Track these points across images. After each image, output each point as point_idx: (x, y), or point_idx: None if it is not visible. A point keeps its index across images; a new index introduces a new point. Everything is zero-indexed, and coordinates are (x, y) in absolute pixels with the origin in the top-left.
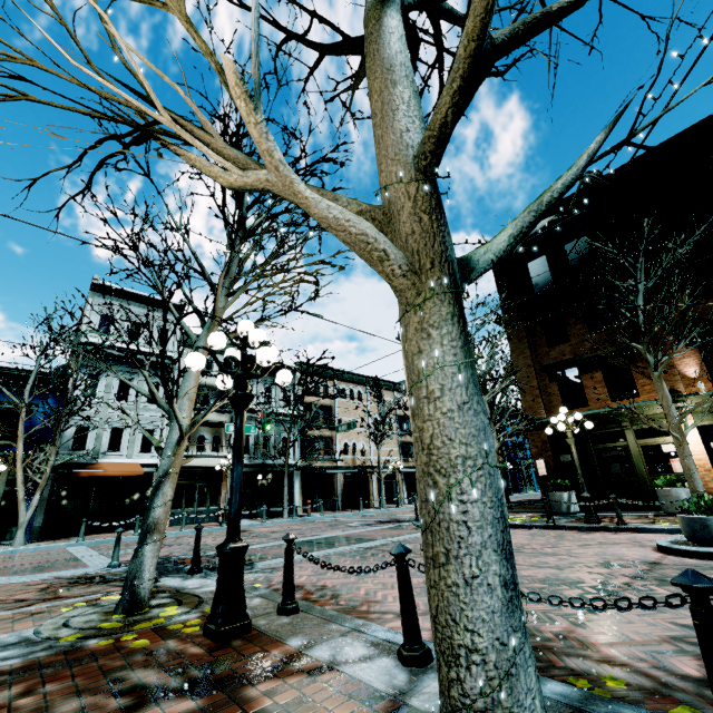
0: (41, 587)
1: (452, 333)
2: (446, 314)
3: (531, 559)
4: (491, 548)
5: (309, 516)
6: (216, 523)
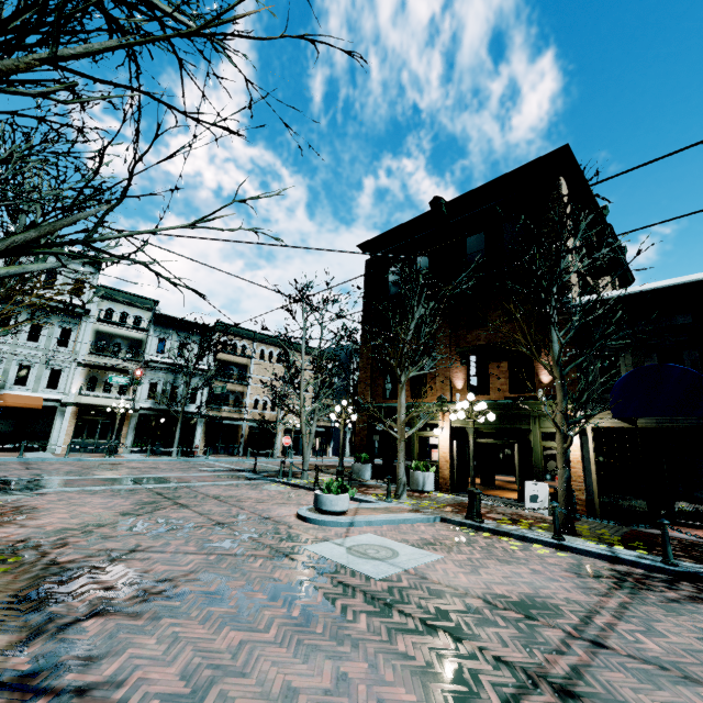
0: None
1: None
2: None
3: (211, 508)
4: None
5: (195, 458)
6: (114, 454)
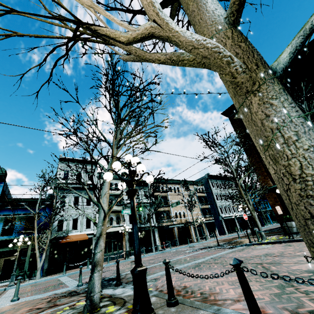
0: (48, 300)
1: (288, 99)
2: (278, 90)
3: (292, 259)
4: None
5: (165, 250)
6: (122, 258)
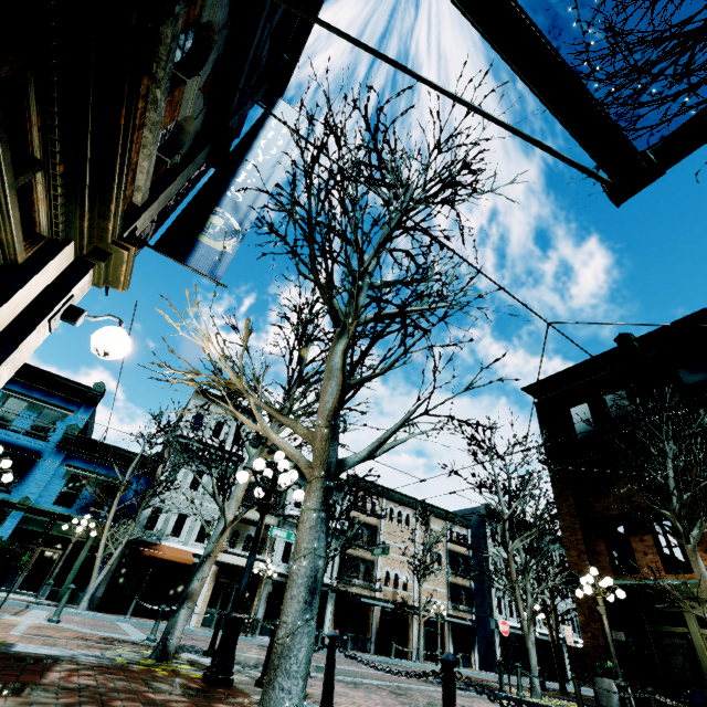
0: (102, 637)
1: (319, 496)
2: (318, 487)
3: None
4: (304, 586)
5: None
6: (243, 633)
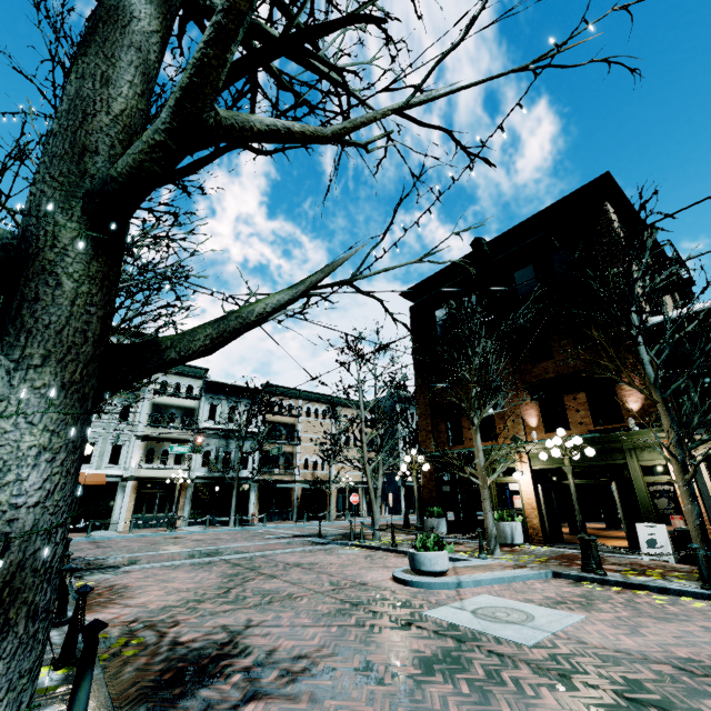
0: None
1: None
2: None
3: (299, 576)
4: None
5: (252, 526)
6: None
